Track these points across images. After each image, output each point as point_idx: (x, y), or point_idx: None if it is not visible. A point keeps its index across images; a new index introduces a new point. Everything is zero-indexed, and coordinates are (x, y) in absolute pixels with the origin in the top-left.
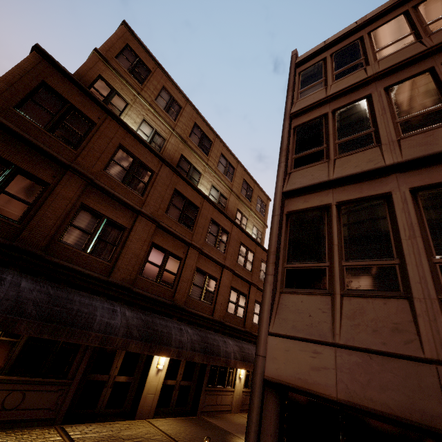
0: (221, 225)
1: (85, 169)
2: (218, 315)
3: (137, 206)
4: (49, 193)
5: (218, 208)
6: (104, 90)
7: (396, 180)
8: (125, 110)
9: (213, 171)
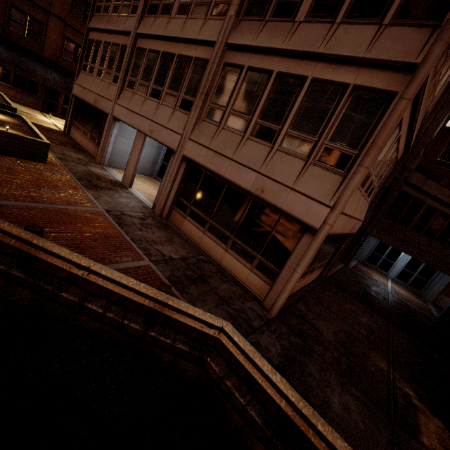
0: None
1: None
2: None
3: (46, 7)
4: None
5: None
6: None
7: (104, 36)
8: None
9: None
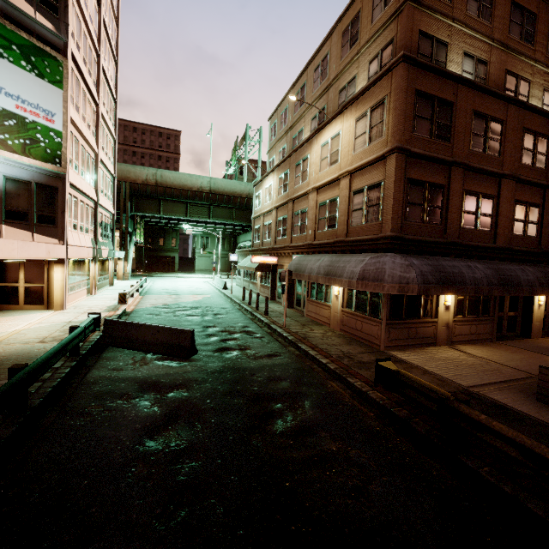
0: None
1: (459, 157)
2: None
3: (499, 170)
4: (446, 193)
5: None
6: (427, 48)
7: None
8: (446, 57)
9: (544, 66)
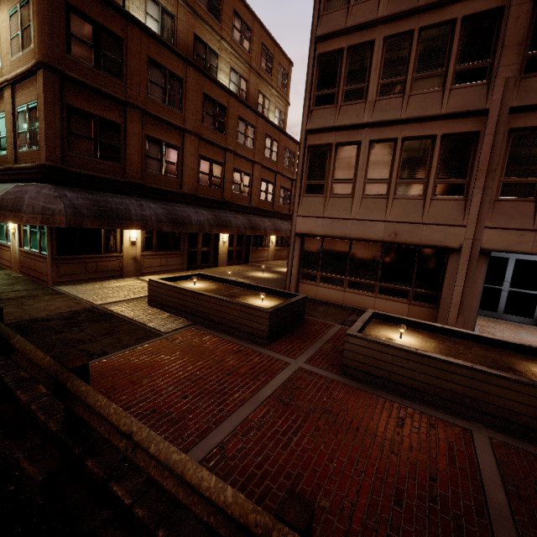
0: (247, 121)
1: (136, 100)
2: (254, 203)
3: (181, 125)
4: (124, 133)
5: (243, 102)
6: None
7: (365, 133)
8: None
9: (229, 46)
